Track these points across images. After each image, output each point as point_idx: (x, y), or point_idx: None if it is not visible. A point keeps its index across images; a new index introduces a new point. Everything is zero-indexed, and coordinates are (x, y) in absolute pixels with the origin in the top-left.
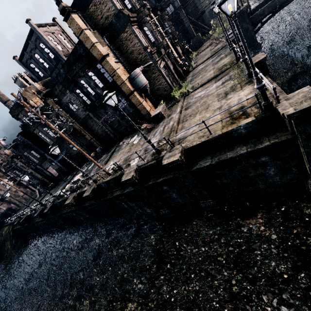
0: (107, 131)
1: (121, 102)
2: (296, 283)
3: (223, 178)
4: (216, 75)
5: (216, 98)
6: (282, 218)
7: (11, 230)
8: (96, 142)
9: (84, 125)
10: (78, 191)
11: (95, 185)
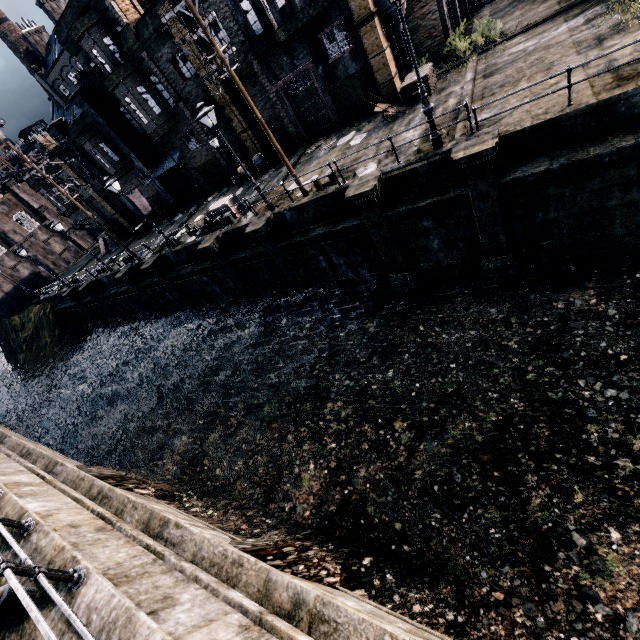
0: (282, 118)
1: (335, 43)
2: (639, 363)
3: (552, 208)
4: (569, 5)
5: (574, 49)
6: (635, 287)
7: (50, 311)
8: (253, 141)
9: (233, 93)
10: (225, 229)
11: (271, 214)
